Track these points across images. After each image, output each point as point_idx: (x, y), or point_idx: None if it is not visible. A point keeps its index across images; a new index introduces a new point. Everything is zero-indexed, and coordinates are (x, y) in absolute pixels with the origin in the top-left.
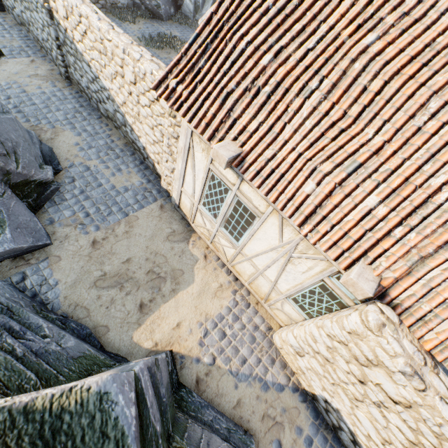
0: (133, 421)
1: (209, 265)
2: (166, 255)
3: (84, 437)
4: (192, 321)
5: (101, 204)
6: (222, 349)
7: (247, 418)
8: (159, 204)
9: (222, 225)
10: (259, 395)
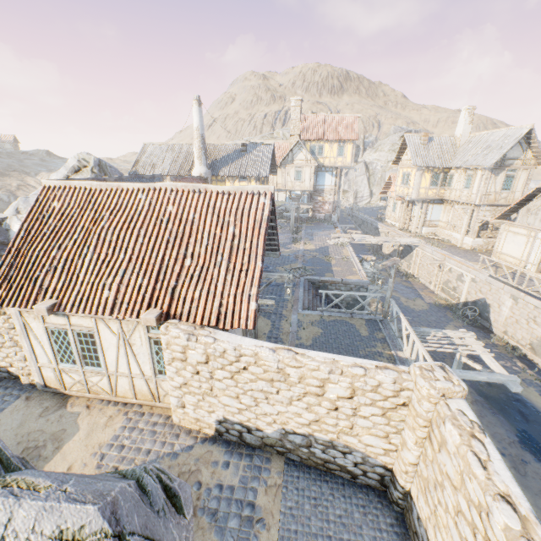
0: None
1: (94, 410)
2: (43, 428)
3: None
4: (85, 457)
5: None
6: (123, 457)
7: None
8: (24, 397)
9: (84, 364)
10: (171, 465)
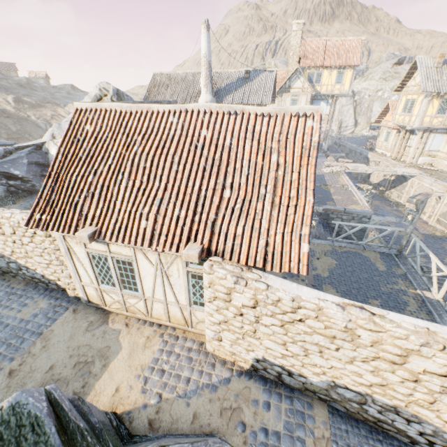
0: (45, 408)
1: (132, 329)
2: (90, 343)
3: (3, 437)
4: (130, 379)
5: (12, 339)
6: (165, 384)
7: (207, 423)
8: (71, 310)
9: (122, 287)
10: (211, 398)
